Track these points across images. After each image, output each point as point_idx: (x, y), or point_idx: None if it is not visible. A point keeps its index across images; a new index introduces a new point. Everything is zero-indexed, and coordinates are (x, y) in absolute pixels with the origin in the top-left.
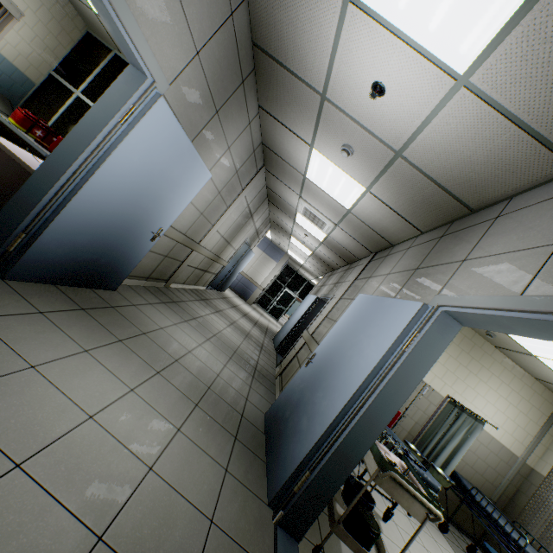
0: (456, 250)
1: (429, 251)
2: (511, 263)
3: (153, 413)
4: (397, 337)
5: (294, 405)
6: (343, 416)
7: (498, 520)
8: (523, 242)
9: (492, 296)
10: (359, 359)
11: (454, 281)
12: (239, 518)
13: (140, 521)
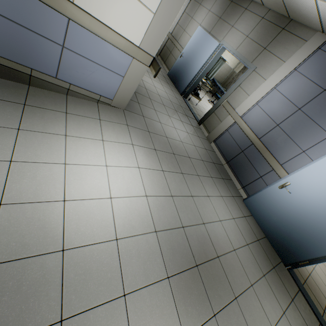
0: (232, 18)
1: (226, 9)
2: (239, 37)
3: (157, 83)
4: (211, 54)
5: (180, 72)
6: (196, 75)
7: (221, 88)
8: (244, 30)
9: (232, 48)
10: (200, 59)
11: (228, 35)
12: (178, 97)
13: (171, 99)
